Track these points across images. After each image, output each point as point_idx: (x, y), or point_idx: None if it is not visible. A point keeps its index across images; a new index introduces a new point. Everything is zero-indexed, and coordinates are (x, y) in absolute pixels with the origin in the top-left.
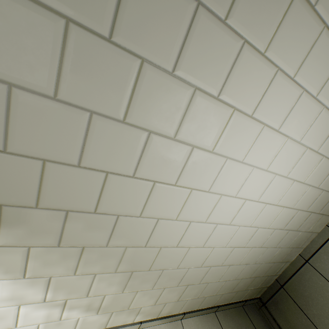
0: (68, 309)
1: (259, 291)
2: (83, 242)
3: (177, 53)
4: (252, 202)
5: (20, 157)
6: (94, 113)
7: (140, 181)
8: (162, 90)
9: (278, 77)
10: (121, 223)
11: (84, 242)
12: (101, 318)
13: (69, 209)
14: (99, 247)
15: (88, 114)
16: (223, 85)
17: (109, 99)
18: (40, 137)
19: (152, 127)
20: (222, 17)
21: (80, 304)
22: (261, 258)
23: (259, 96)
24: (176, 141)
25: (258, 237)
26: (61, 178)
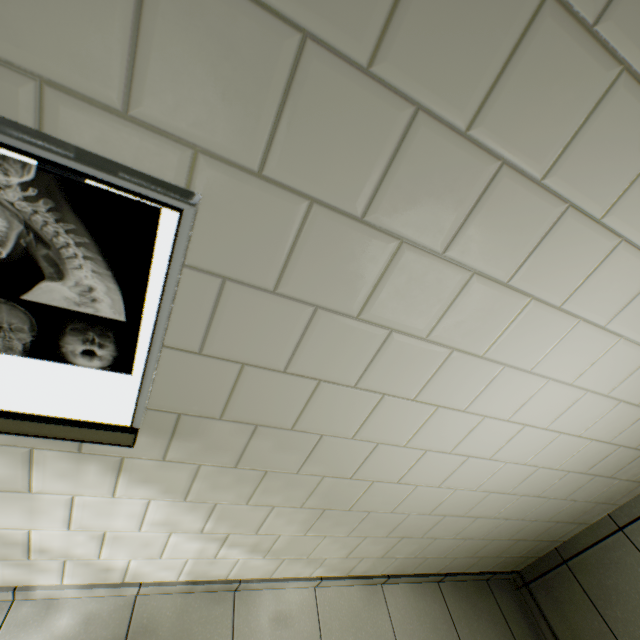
0: (227, 546)
1: (521, 562)
2: (267, 464)
3: (455, 228)
4: (536, 429)
5: (215, 360)
6: (320, 308)
7: (363, 392)
8: (421, 276)
9: (619, 251)
10: (323, 445)
11: (268, 465)
12: (267, 564)
13: (259, 423)
14: (286, 473)
15: (311, 309)
16: (519, 266)
17: (343, 290)
18: (245, 337)
19: (397, 324)
20: (538, 176)
21: (245, 541)
22: (534, 512)
23: (579, 279)
24: (428, 341)
25: (536, 481)
26: (259, 385)
